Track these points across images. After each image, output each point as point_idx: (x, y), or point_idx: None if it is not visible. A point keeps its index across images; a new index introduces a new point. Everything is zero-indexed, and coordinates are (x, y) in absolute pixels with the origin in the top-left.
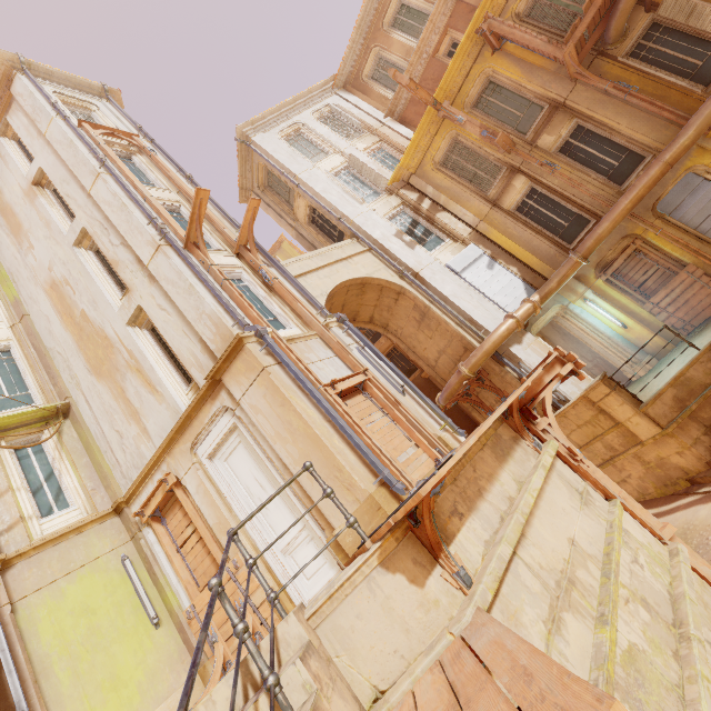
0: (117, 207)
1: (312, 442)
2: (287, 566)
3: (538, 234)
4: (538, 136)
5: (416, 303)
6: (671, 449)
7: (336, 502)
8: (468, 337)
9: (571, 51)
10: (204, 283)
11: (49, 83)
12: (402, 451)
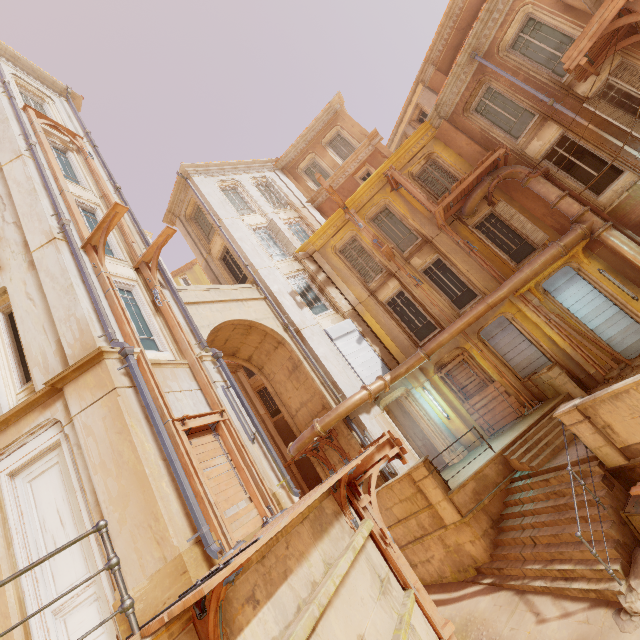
0: (26, 189)
1: (138, 481)
2: (53, 632)
3: (399, 327)
4: (411, 256)
5: (292, 355)
6: (467, 536)
7: (117, 577)
8: (328, 396)
9: (440, 211)
10: (87, 287)
11: (11, 65)
12: (233, 504)
